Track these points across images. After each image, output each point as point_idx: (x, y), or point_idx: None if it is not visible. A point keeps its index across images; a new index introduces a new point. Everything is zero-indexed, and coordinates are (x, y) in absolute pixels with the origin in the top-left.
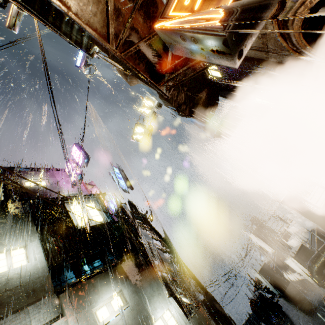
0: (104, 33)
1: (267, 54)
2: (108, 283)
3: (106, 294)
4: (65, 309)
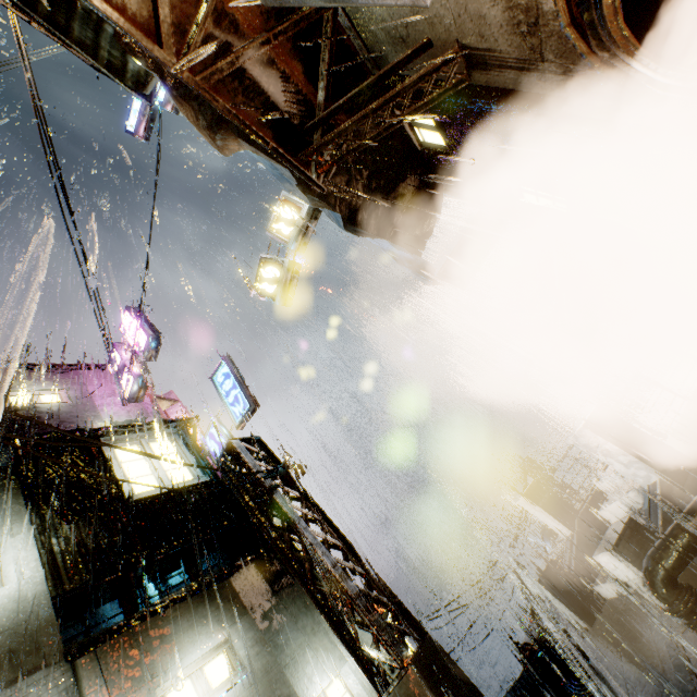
0: (146, 20)
1: (544, 78)
2: (197, 625)
3: (193, 652)
4: (88, 695)
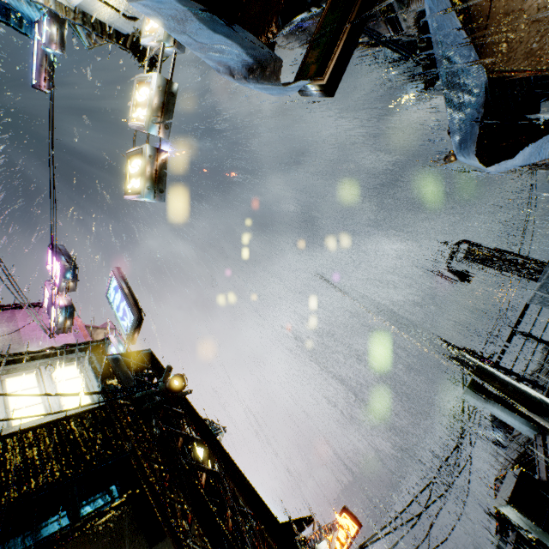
0: None
1: None
2: None
3: None
4: None
